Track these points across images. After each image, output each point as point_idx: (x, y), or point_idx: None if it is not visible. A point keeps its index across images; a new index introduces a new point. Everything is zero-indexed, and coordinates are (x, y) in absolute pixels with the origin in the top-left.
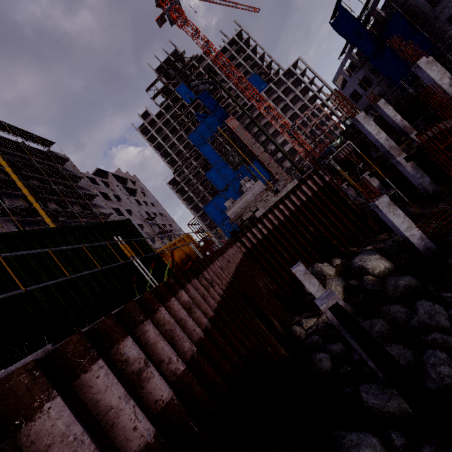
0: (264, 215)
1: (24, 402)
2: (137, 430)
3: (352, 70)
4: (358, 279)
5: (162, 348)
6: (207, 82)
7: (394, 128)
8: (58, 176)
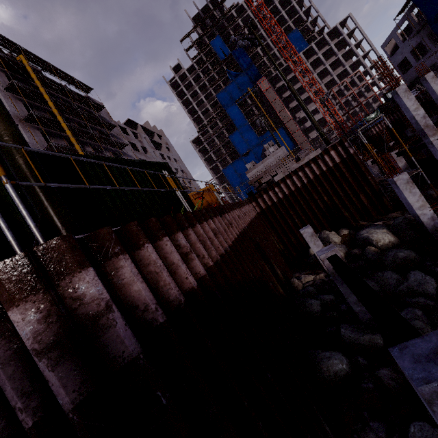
0: (282, 180)
1: (135, 240)
2: (188, 279)
3: (407, 35)
4: (361, 249)
5: (199, 248)
6: (247, 38)
7: None
8: (94, 122)
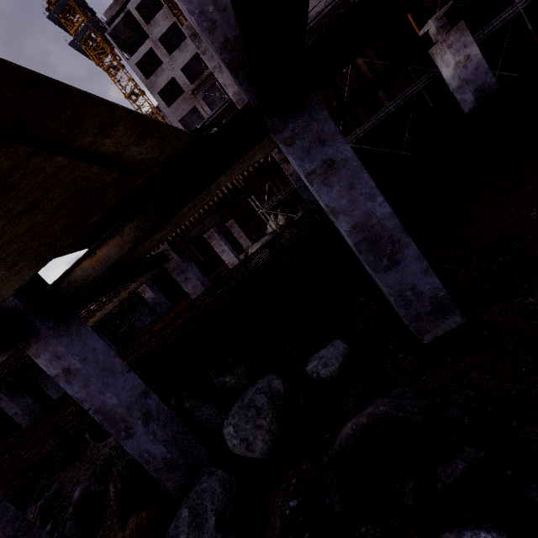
0: None
1: None
2: None
3: None
4: None
5: None
6: None
7: None
8: None
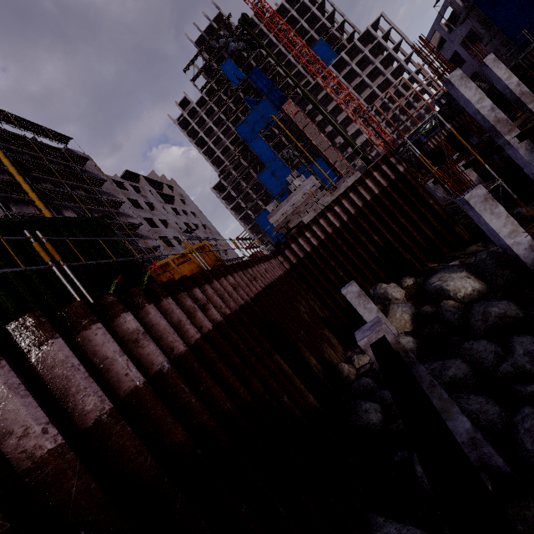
0: (314, 221)
1: None
2: None
3: (453, 25)
4: (434, 304)
5: (15, 410)
6: (241, 39)
7: (507, 104)
8: (76, 179)
